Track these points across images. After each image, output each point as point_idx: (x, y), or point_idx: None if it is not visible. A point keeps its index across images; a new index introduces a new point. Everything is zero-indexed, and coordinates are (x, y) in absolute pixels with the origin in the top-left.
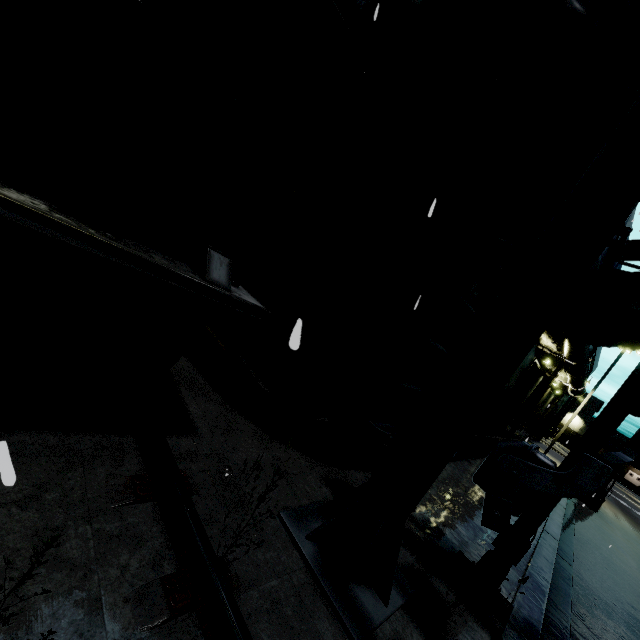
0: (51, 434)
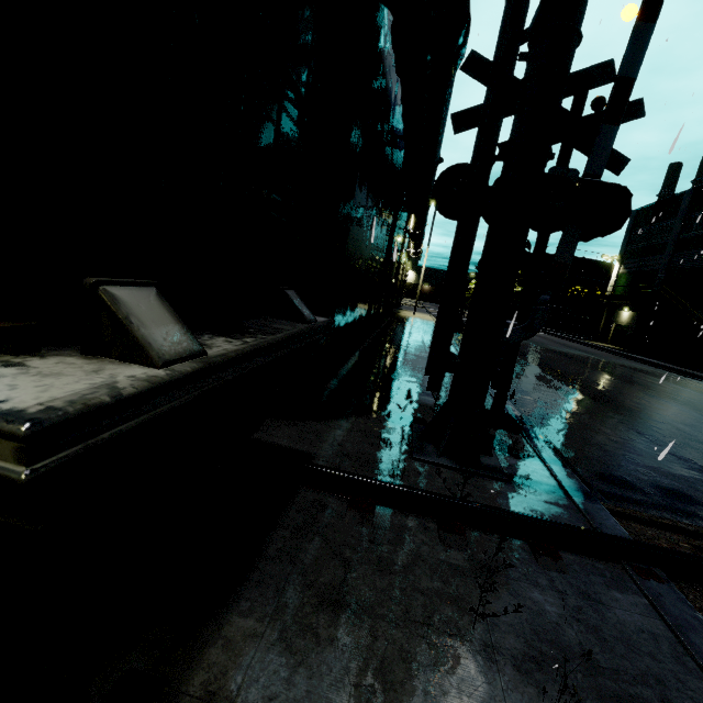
0: (276, 531)
